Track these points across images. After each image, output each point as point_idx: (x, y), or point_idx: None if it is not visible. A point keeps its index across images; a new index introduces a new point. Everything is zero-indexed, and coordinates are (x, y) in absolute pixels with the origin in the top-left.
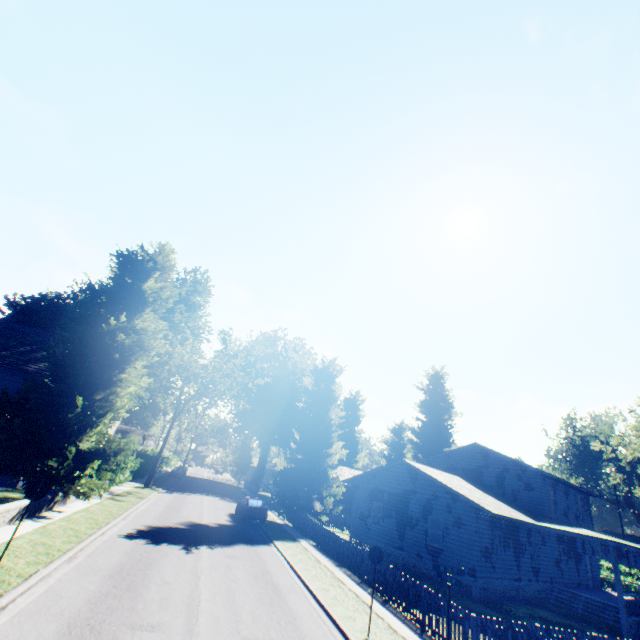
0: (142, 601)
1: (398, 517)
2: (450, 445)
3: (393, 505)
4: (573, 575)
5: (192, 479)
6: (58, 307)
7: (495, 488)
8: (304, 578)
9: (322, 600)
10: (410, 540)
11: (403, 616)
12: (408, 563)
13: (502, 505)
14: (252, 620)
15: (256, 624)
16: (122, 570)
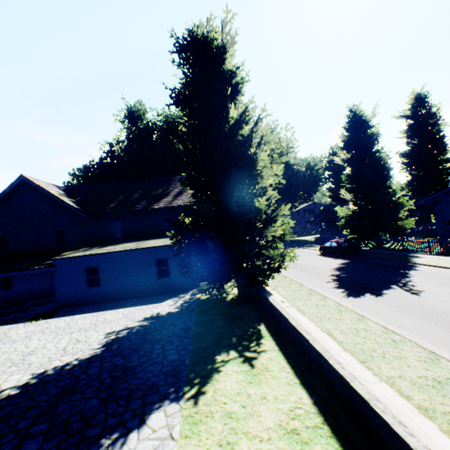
0: None
1: None
2: (445, 153)
3: None
4: None
5: None
6: (105, 167)
7: None
8: None
9: None
10: None
11: None
12: None
13: None
14: None
15: None
16: None
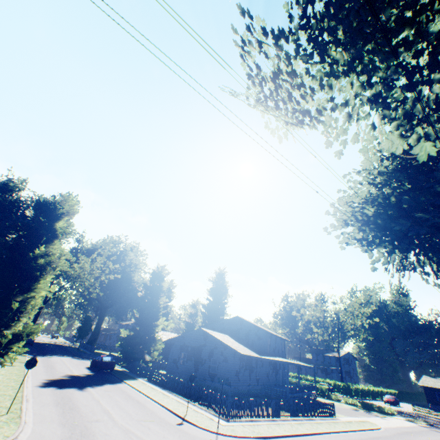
0: (83, 413)
1: (195, 360)
2: (224, 314)
3: (193, 353)
4: (274, 380)
5: (40, 344)
6: None
7: (244, 340)
8: (150, 396)
9: (163, 403)
10: (201, 371)
11: (199, 405)
12: (198, 384)
13: (246, 349)
14: (136, 414)
15: (139, 415)
16: (59, 402)
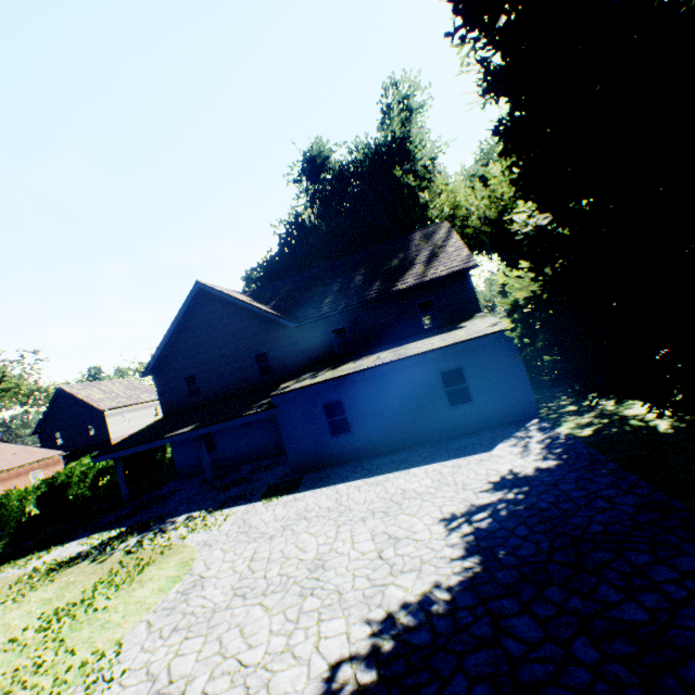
0: None
1: None
2: None
3: None
4: None
5: None
6: (288, 256)
7: None
8: None
9: None
10: None
11: None
12: None
13: None
14: None
15: None
16: None
